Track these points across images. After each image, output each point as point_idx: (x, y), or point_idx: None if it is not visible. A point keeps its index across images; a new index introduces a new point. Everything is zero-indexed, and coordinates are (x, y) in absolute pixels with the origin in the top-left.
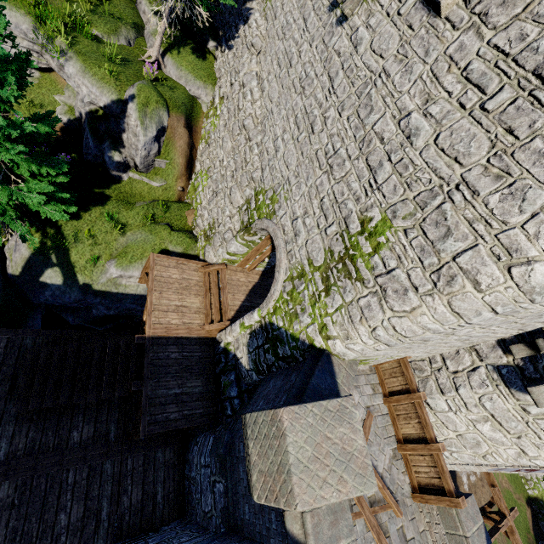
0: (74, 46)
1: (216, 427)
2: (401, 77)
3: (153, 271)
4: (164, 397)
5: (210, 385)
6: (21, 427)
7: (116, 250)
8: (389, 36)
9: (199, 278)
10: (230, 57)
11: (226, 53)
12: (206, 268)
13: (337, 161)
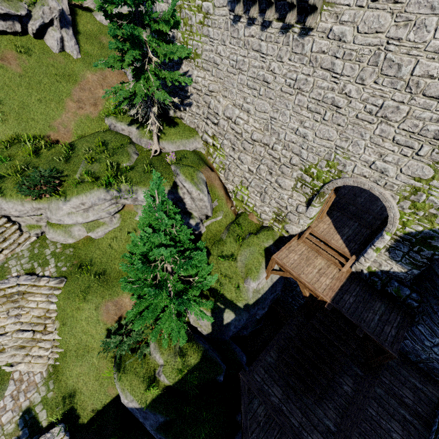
0: (131, 182)
1: (412, 319)
2: (416, 34)
3: (286, 265)
4: (377, 326)
5: (384, 299)
6: (322, 406)
7: (241, 273)
8: (375, 17)
9: (304, 247)
10: (195, 110)
11: (187, 109)
12: (302, 238)
13: (388, 111)
